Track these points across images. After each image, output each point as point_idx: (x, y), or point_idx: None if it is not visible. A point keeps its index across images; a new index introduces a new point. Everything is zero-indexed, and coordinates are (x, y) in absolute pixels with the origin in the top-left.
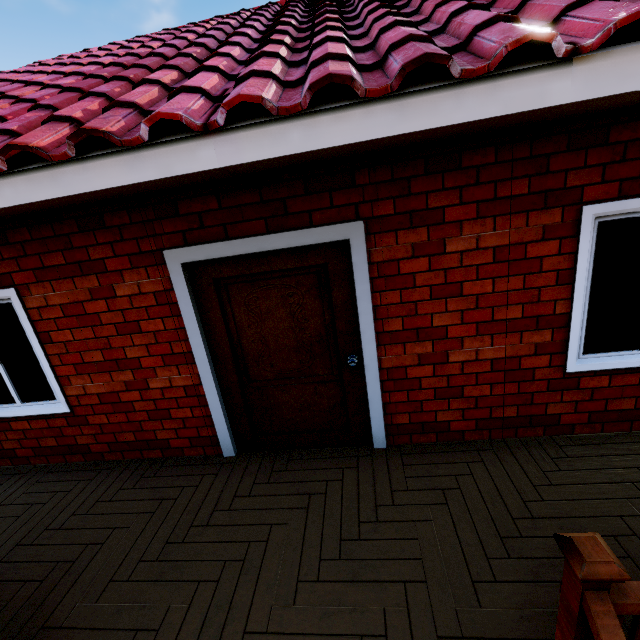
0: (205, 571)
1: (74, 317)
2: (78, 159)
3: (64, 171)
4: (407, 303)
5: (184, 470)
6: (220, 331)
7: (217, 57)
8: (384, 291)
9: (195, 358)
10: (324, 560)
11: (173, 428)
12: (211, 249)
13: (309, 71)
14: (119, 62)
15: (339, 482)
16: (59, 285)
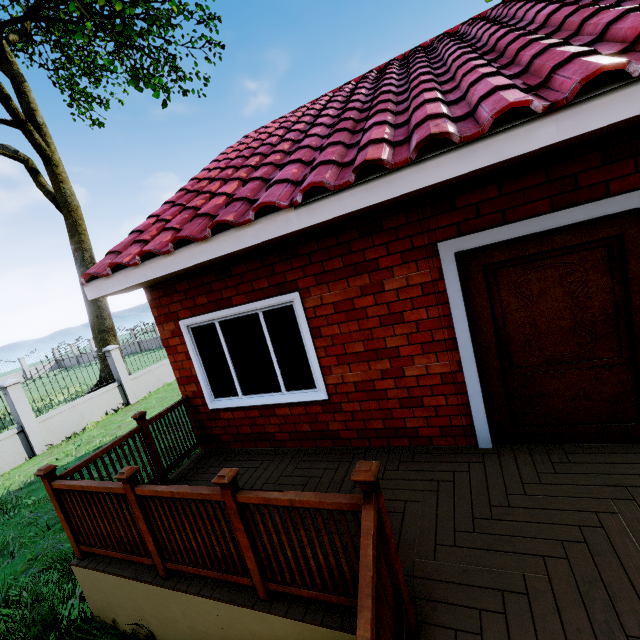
0: (542, 547)
1: (343, 313)
2: (414, 163)
3: (399, 175)
4: None
5: (442, 457)
6: (484, 316)
7: (479, 68)
8: None
9: (458, 344)
10: None
11: (424, 416)
12: (488, 235)
13: (639, 37)
14: (352, 107)
15: None
16: (334, 286)
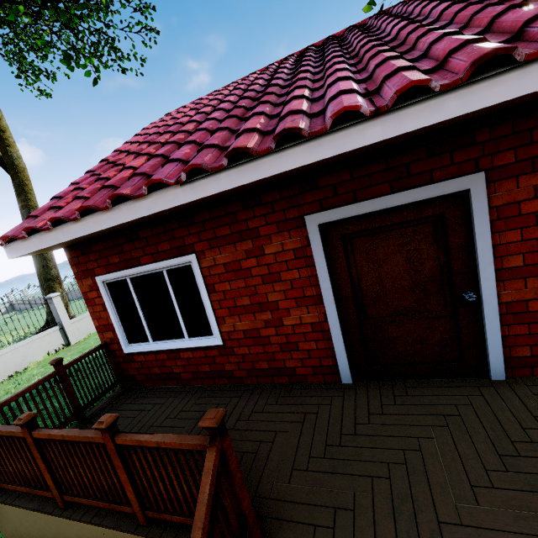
0: (372, 469)
1: (232, 272)
2: (274, 151)
3: (263, 161)
4: (528, 240)
5: (312, 392)
6: (344, 277)
7: (338, 72)
8: (503, 231)
9: (323, 299)
10: (490, 470)
11: (299, 358)
12: (343, 211)
13: (446, 58)
14: (247, 96)
15: (469, 407)
16: (224, 249)
